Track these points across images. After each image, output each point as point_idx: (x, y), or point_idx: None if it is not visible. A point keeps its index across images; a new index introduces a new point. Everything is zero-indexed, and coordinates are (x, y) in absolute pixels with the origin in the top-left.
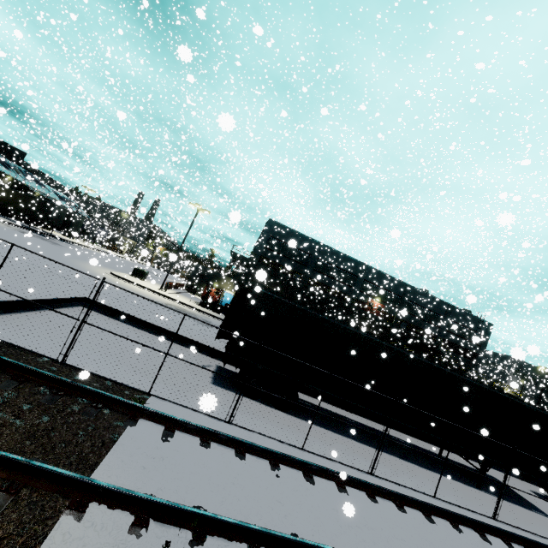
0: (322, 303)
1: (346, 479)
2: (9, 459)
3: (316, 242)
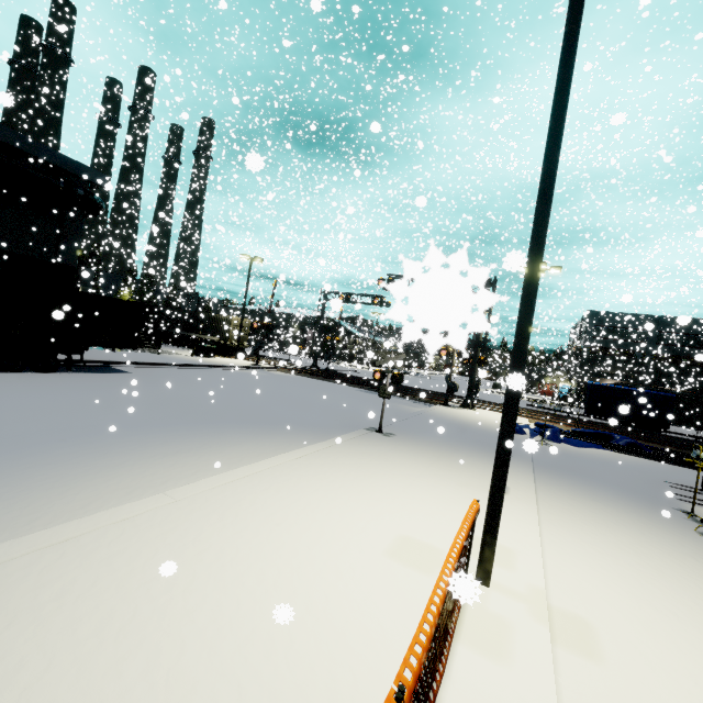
0: (679, 375)
1: (683, 439)
2: (596, 423)
3: (650, 317)
